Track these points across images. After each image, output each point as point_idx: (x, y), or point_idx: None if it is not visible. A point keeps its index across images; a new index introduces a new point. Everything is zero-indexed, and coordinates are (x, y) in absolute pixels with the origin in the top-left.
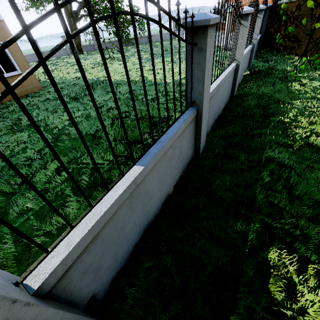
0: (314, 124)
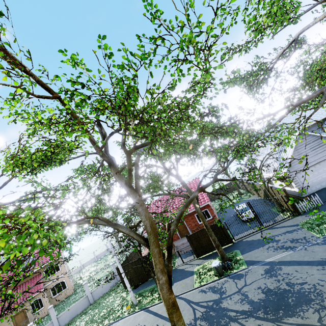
0: (79, 322)
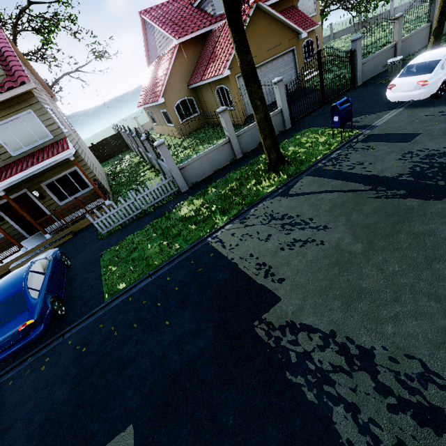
0: None
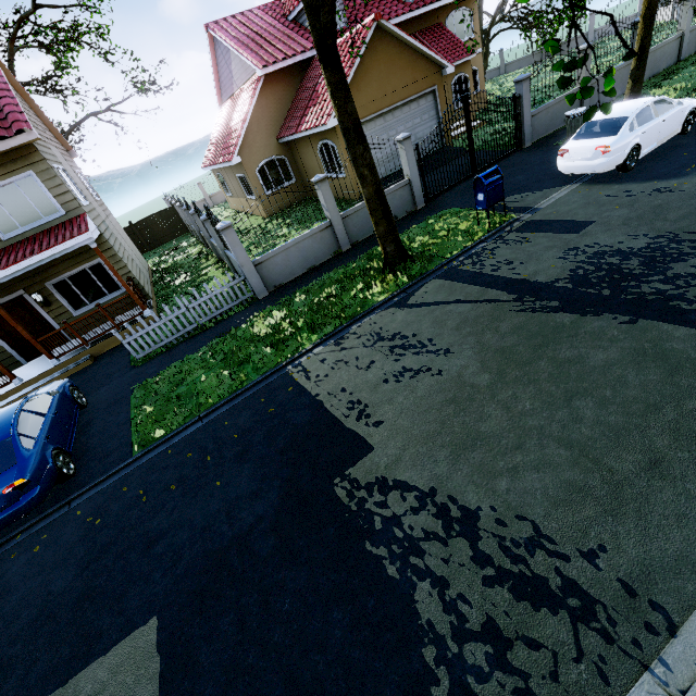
0: None
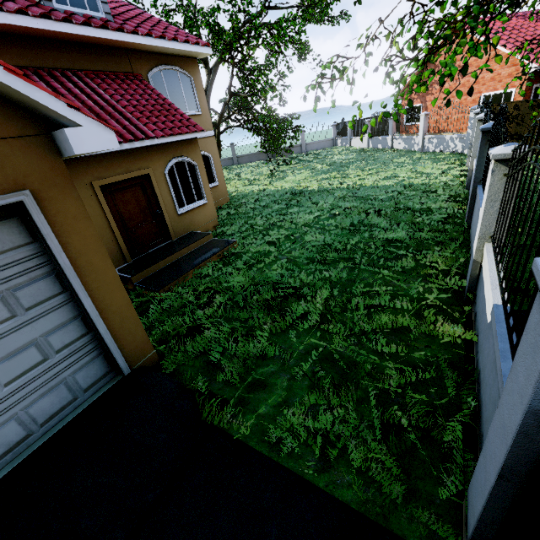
0: None
